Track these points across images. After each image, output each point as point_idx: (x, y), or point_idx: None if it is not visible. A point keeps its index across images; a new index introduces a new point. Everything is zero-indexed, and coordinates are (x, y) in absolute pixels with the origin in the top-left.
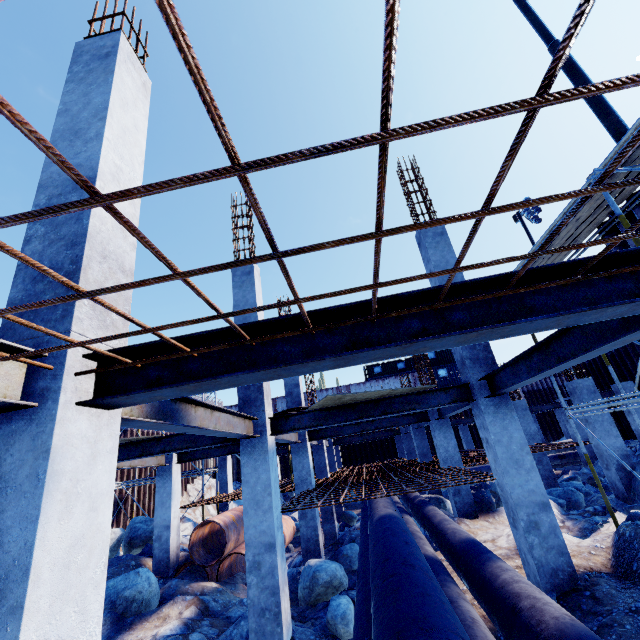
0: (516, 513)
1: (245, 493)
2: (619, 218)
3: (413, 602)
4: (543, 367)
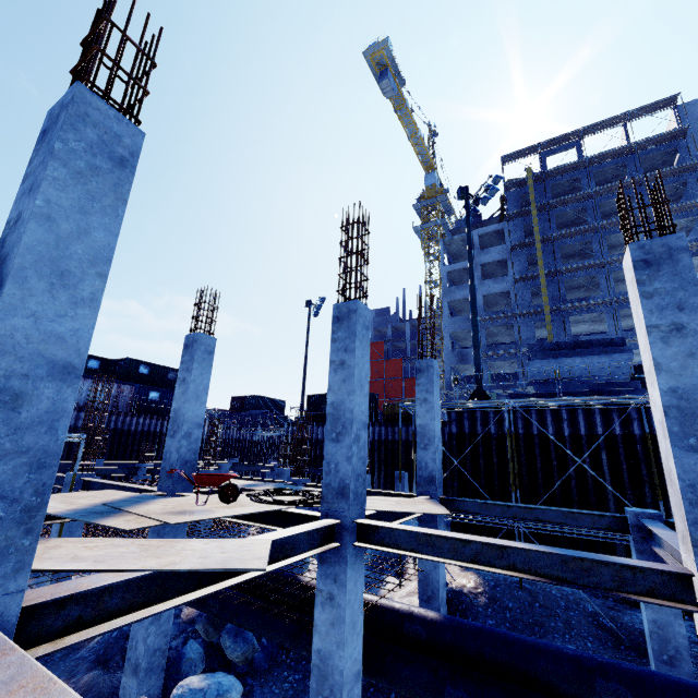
0: (438, 593)
1: (348, 616)
2: (508, 430)
3: (648, 670)
4: (520, 516)
